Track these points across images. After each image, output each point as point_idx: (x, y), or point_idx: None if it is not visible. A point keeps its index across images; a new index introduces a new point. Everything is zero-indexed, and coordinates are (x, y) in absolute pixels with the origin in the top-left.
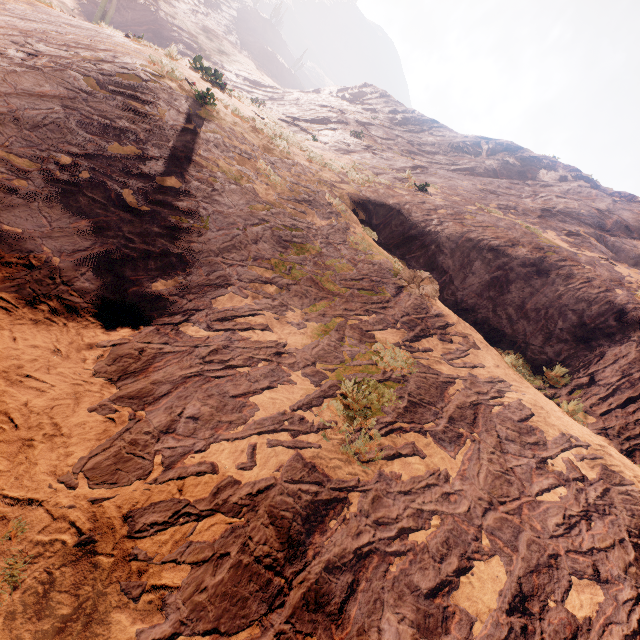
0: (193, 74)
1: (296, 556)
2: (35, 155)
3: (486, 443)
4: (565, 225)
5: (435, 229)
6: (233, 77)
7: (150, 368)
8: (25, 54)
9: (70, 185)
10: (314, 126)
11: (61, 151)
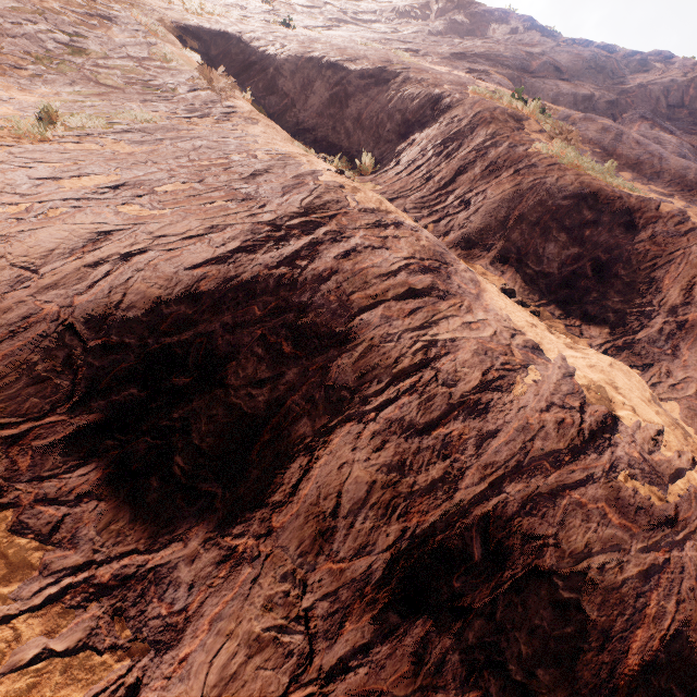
0: None
1: None
2: None
3: (181, 148)
4: (474, 65)
5: (275, 52)
6: None
7: None
8: None
9: None
10: None
11: None
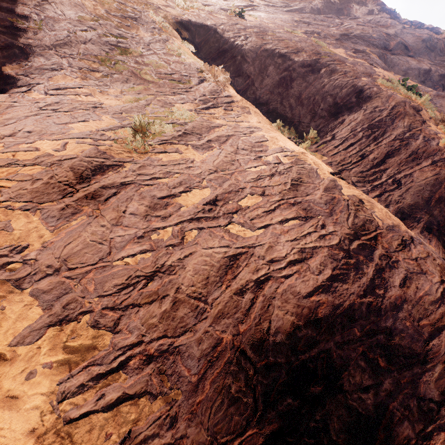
0: None
1: (84, 182)
2: None
3: (227, 150)
4: (356, 46)
5: (241, 43)
6: None
7: (3, 113)
8: None
9: None
10: None
11: None
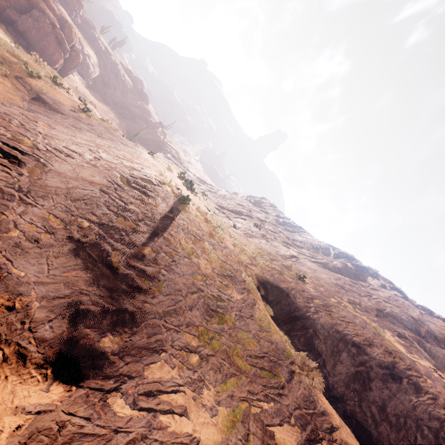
0: (179, 181)
1: None
2: (67, 217)
3: None
4: (395, 326)
5: (313, 316)
6: (192, 175)
7: None
8: (93, 157)
9: (79, 242)
10: (233, 214)
11: (85, 217)
